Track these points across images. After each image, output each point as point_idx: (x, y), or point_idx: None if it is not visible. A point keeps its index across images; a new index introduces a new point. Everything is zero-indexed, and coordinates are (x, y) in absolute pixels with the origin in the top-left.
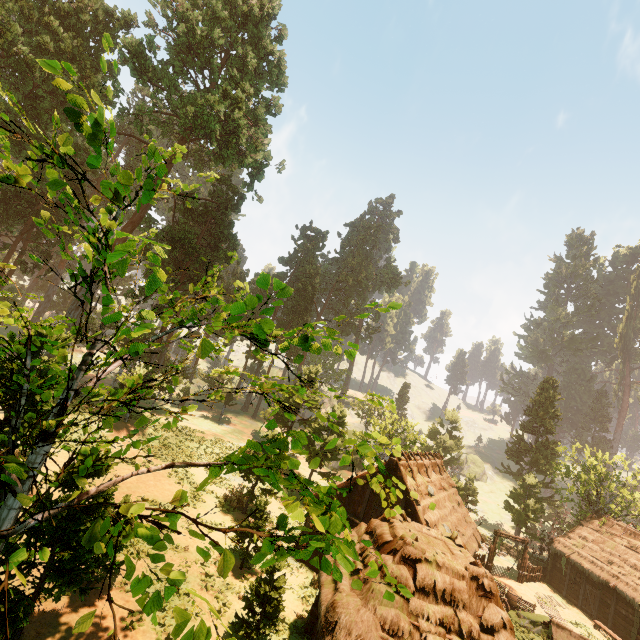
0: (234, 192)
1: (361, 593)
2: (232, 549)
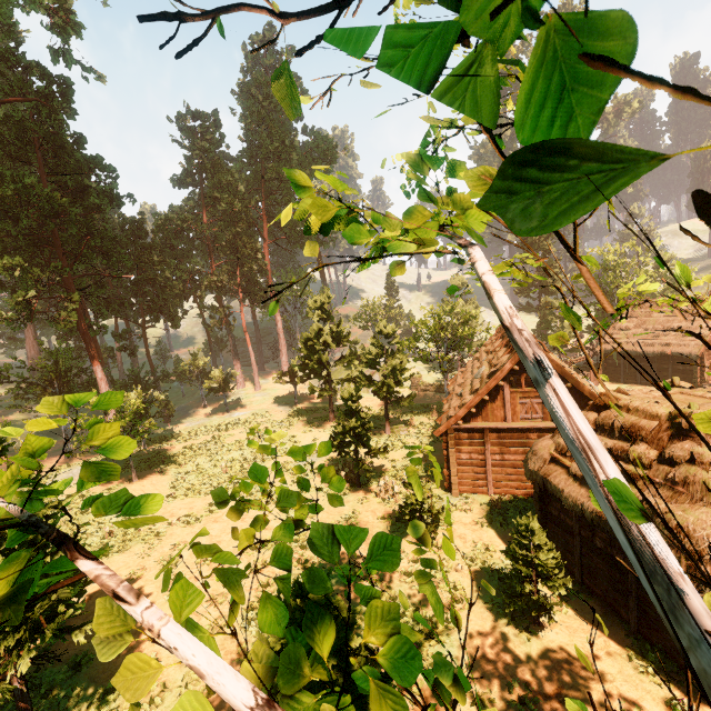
0: (44, 77)
1: (694, 499)
2: (394, 529)
